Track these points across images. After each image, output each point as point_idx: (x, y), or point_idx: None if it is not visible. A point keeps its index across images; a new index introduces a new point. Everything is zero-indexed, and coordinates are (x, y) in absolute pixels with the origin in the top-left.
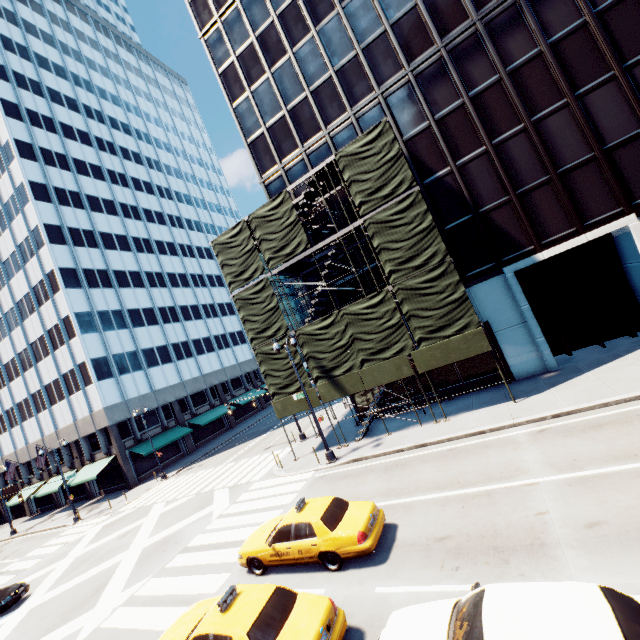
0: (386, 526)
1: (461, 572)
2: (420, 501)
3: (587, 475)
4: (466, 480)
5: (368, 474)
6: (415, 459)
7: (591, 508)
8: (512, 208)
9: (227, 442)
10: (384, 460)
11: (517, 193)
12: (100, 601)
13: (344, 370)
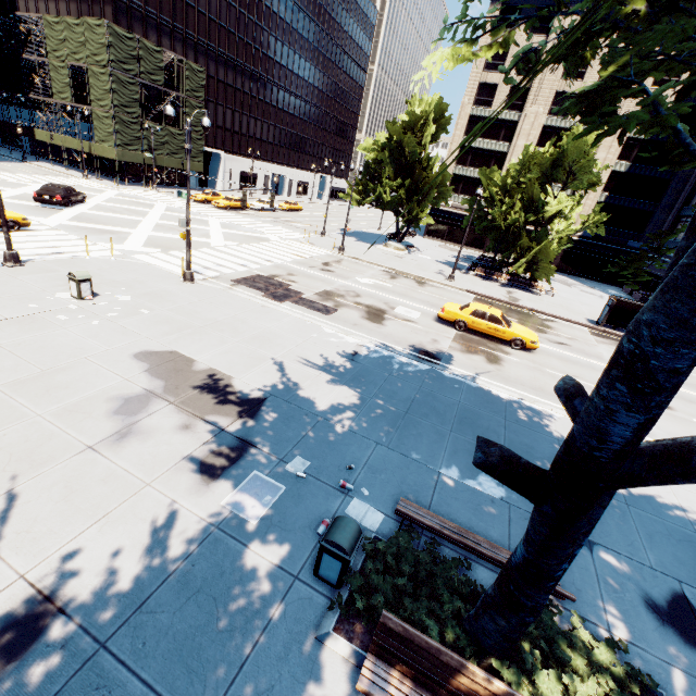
0: None
1: None
2: None
3: None
4: None
5: None
6: None
7: None
8: None
9: None
10: None
11: None
12: (153, 204)
13: (159, 153)
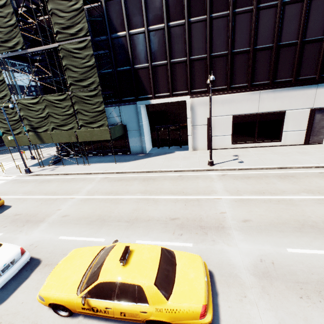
0: (7, 207)
1: (5, 228)
2: (32, 198)
3: (90, 198)
4: (58, 192)
5: (33, 182)
6: (57, 179)
7: (73, 210)
8: (148, 71)
9: (3, 151)
10: (47, 177)
11: (152, 64)
12: None
13: (43, 130)
